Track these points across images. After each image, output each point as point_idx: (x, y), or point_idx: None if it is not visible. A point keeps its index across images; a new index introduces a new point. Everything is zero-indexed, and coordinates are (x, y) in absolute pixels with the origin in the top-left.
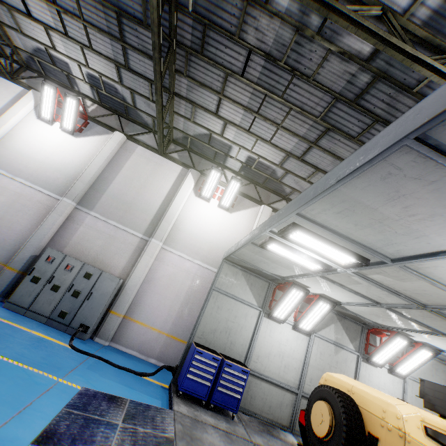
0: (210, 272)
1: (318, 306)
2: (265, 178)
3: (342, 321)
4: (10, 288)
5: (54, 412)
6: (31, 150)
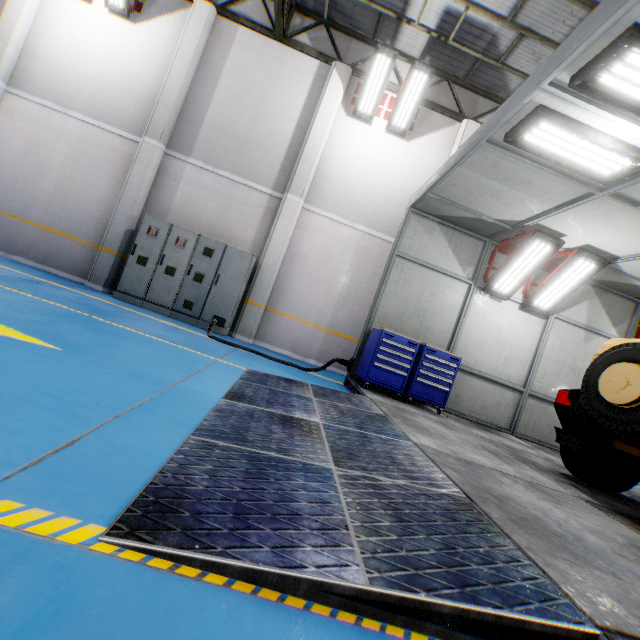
0: (379, 242)
1: (574, 267)
2: (471, 64)
3: (602, 296)
4: (113, 277)
5: (229, 381)
6: (74, 58)
